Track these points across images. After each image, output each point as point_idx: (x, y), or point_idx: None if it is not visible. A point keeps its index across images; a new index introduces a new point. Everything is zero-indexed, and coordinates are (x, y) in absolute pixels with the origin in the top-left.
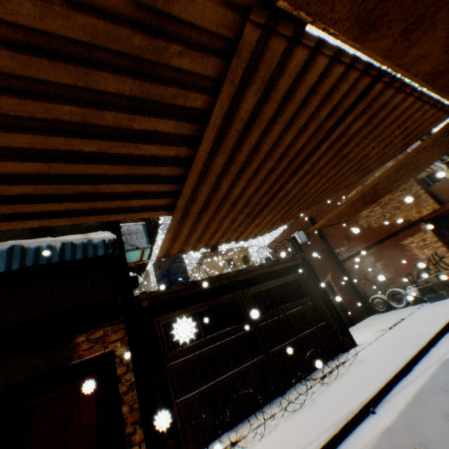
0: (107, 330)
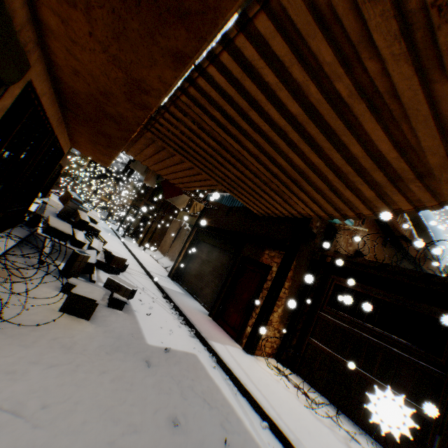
0: (276, 254)
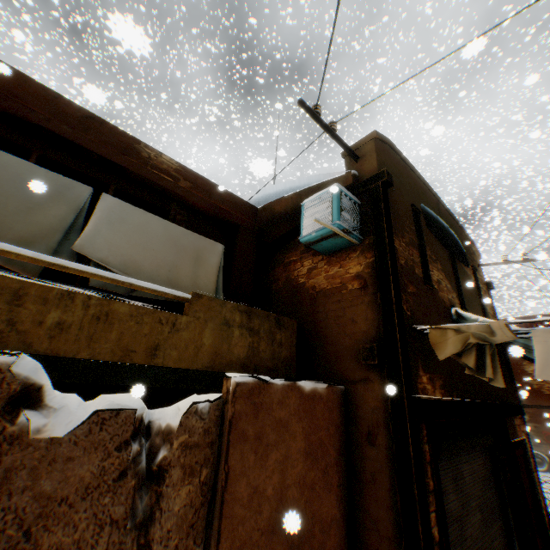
0: (517, 421)
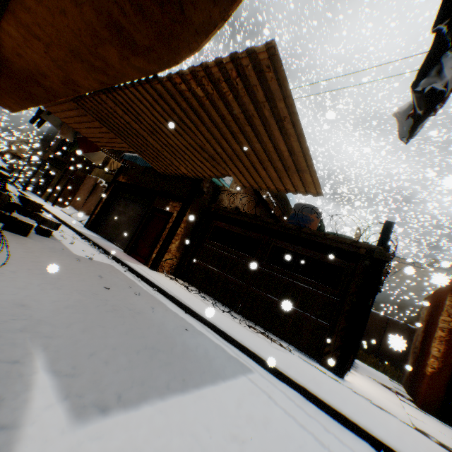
0: (177, 205)
